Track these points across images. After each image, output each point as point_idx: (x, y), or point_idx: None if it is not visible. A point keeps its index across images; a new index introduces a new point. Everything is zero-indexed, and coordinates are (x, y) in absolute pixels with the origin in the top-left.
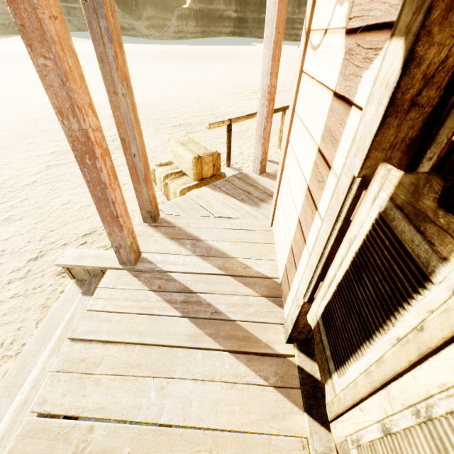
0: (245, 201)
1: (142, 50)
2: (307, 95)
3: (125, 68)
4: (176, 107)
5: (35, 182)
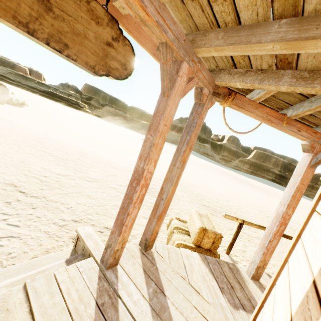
0: (224, 292)
1: (211, 165)
2: (314, 228)
3: (186, 157)
4: (212, 196)
5: (115, 188)
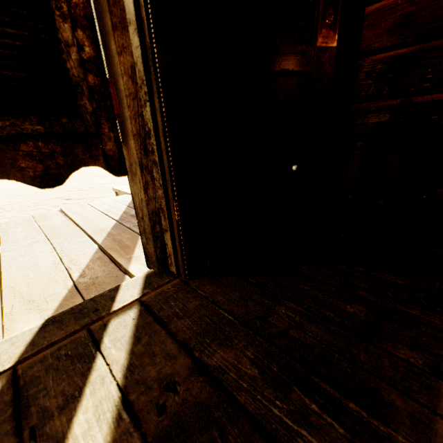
0: None
1: None
2: None
3: None
4: None
5: None
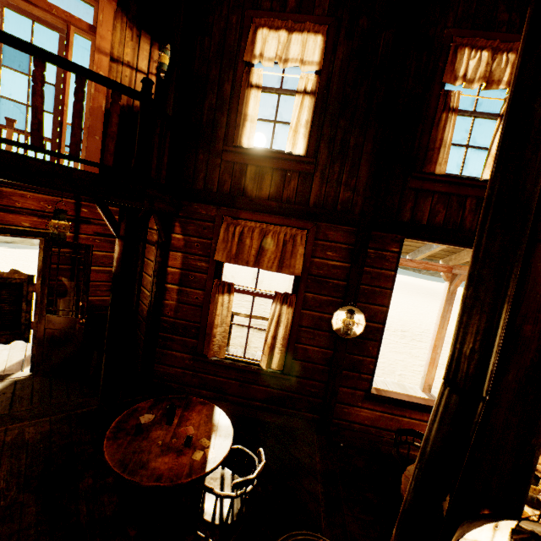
0: None
1: None
2: None
3: None
4: None
5: None
